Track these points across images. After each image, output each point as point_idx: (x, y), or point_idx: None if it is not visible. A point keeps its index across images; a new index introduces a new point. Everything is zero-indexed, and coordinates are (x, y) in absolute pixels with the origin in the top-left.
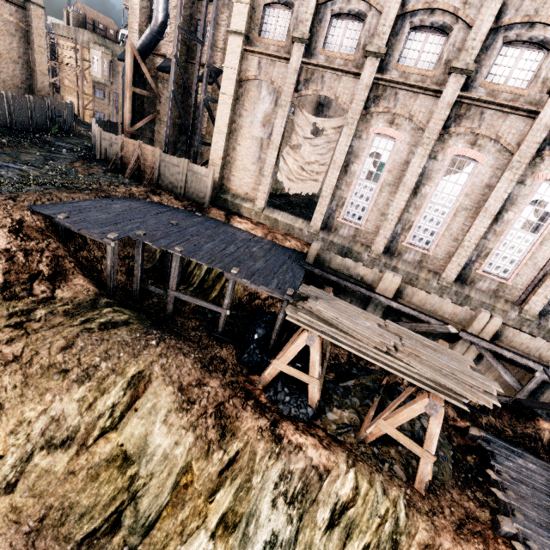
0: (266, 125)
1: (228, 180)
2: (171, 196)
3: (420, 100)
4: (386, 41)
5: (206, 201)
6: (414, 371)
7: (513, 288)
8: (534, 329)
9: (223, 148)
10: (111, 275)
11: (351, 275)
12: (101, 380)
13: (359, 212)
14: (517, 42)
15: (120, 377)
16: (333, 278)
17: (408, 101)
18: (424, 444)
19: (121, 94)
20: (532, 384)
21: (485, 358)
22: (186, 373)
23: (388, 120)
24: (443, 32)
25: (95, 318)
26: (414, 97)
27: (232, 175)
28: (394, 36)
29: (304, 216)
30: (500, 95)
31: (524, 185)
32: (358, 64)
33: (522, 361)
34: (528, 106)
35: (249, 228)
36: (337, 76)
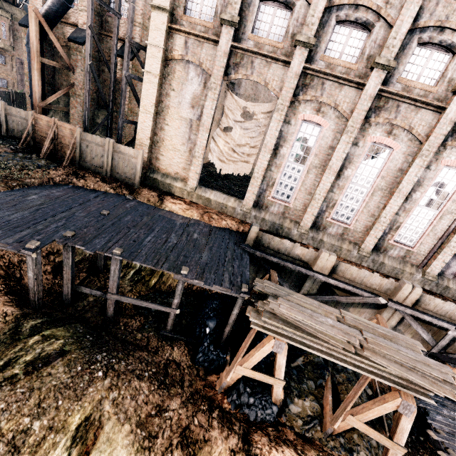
0: (195, 106)
1: (156, 159)
2: (96, 178)
3: (345, 90)
4: (314, 32)
5: (136, 182)
6: (382, 369)
7: (417, 254)
8: (433, 287)
9: (151, 128)
10: (34, 288)
11: (288, 254)
12: (35, 447)
13: (288, 191)
14: (429, 44)
15: (61, 434)
16: (275, 260)
17: (334, 91)
18: (394, 438)
19: (26, 63)
20: (445, 340)
21: (406, 320)
22: (142, 402)
23: (314, 108)
24: (365, 28)
25: (19, 357)
26: (339, 88)
27: (161, 155)
28: (321, 28)
29: (228, 188)
30: (413, 91)
31: (430, 169)
32: (287, 52)
33: (438, 323)
34: (436, 102)
35: (184, 209)
36: (266, 62)
